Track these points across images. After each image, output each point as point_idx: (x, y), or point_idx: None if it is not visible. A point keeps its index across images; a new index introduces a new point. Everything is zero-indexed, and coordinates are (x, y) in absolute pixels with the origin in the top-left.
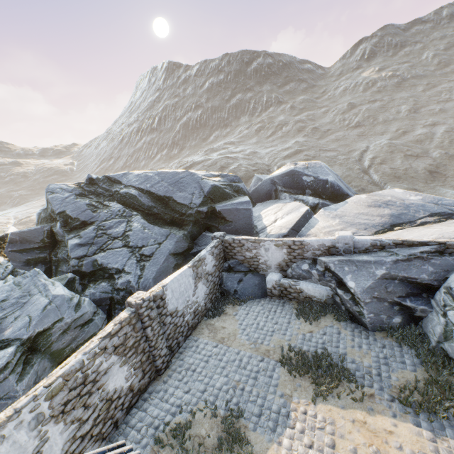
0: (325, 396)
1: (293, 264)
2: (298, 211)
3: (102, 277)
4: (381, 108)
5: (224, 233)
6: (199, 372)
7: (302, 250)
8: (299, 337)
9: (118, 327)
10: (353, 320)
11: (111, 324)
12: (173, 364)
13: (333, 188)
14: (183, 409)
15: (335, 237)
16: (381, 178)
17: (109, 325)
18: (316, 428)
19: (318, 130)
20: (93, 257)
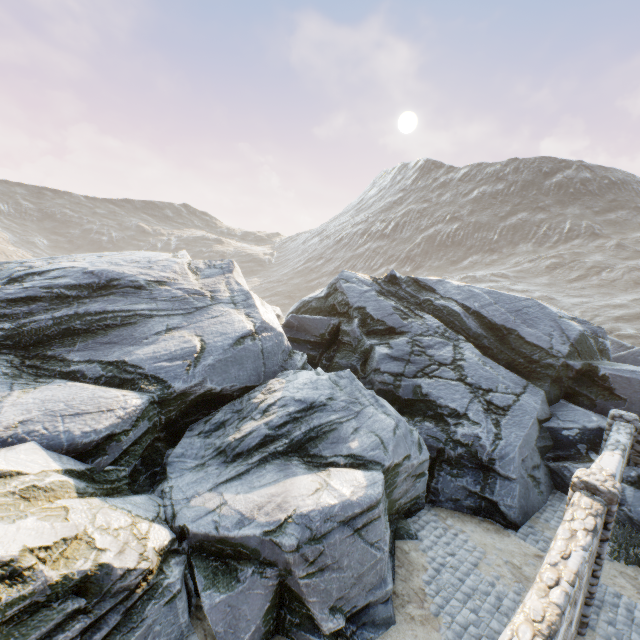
0: None
1: None
2: None
3: (422, 413)
4: None
5: (637, 417)
6: None
7: None
8: None
9: (599, 522)
10: None
11: (579, 510)
12: (596, 625)
13: None
14: None
15: None
16: None
17: (579, 512)
18: None
19: None
20: (414, 379)
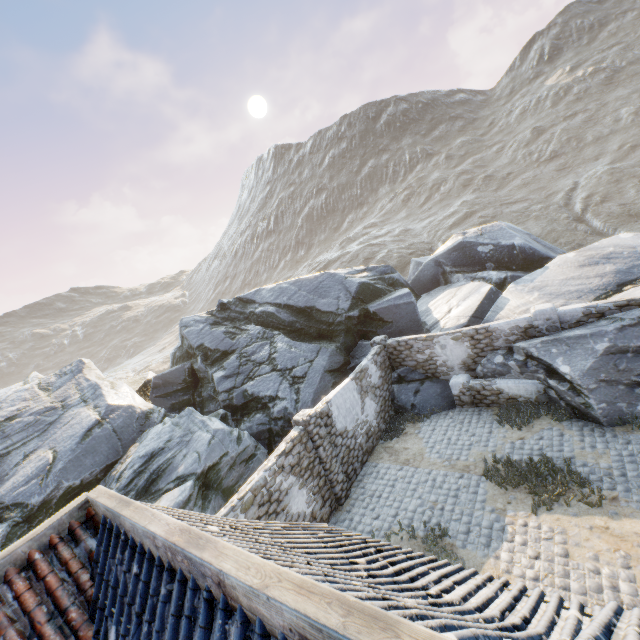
0: (548, 503)
1: (482, 360)
2: (478, 293)
3: (255, 409)
4: (586, 122)
5: (385, 337)
6: (386, 497)
7: (490, 339)
8: (505, 446)
9: (290, 445)
10: (580, 417)
11: (282, 443)
12: (353, 493)
13: (523, 253)
14: (375, 535)
15: (531, 313)
16: (607, 222)
17: (281, 445)
18: (541, 539)
19: (493, 177)
20: (242, 387)
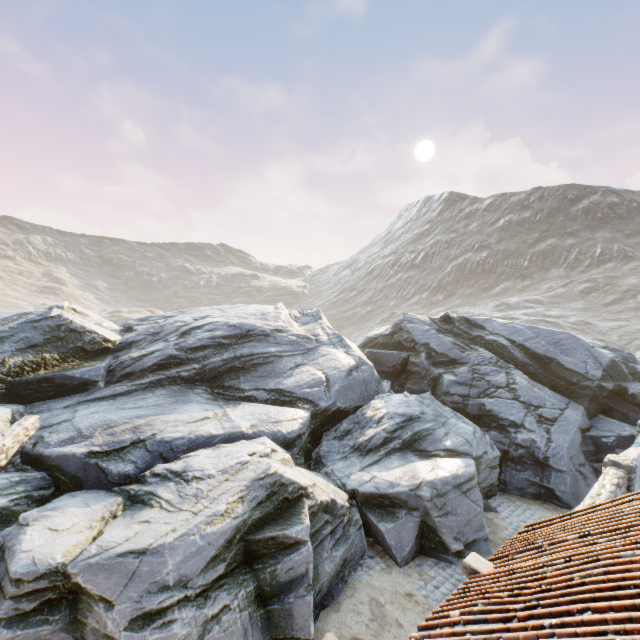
0: None
1: None
2: None
3: (487, 425)
4: None
5: None
6: None
7: None
8: None
9: (621, 481)
10: None
11: (608, 475)
12: None
13: None
14: None
15: None
16: None
17: (608, 476)
18: None
19: None
20: (478, 399)
